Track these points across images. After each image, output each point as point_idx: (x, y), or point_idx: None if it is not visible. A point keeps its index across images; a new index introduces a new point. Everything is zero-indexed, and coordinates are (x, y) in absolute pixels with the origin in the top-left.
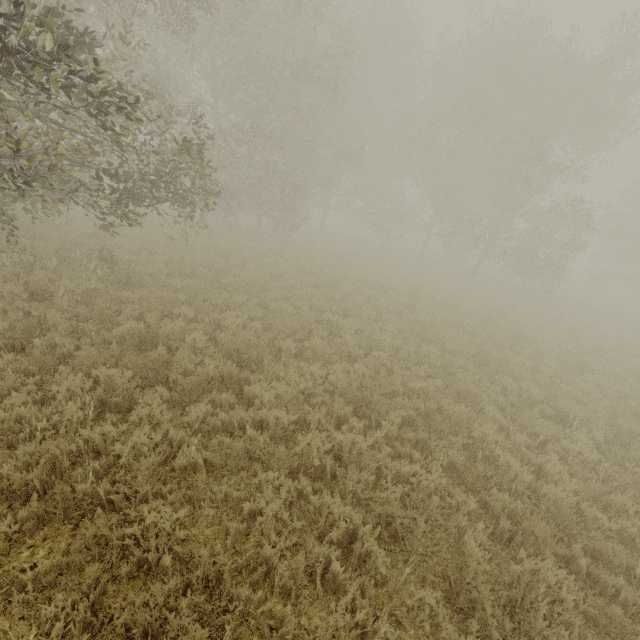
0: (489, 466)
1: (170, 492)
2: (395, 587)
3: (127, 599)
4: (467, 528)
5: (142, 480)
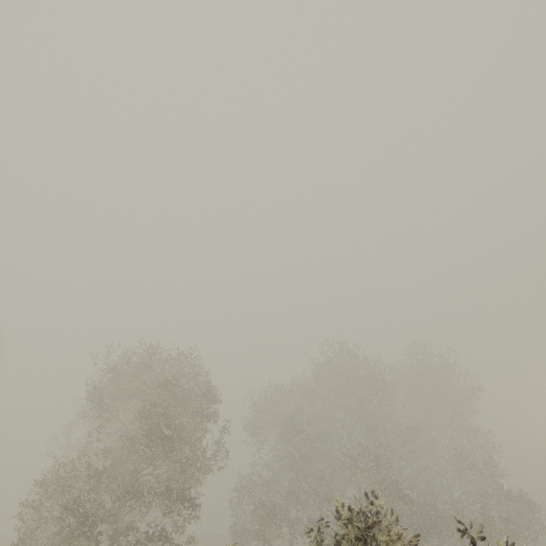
0: None
1: None
2: None
3: None
4: None
5: None
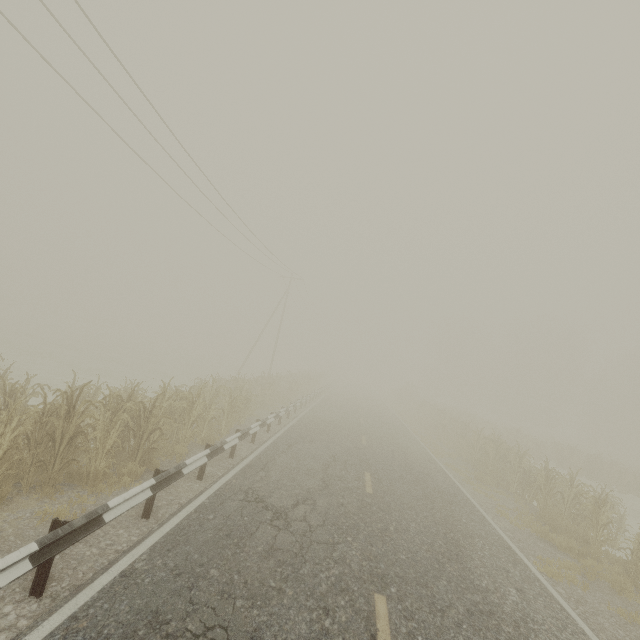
0: None
1: None
2: None
3: None
4: None
5: None
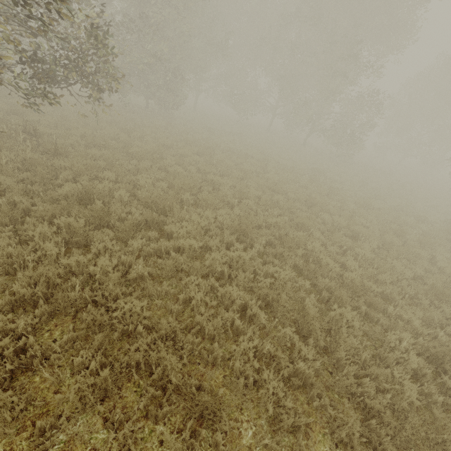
0: (316, 265)
1: (130, 293)
2: (269, 329)
3: (120, 350)
4: (305, 297)
5: (112, 287)
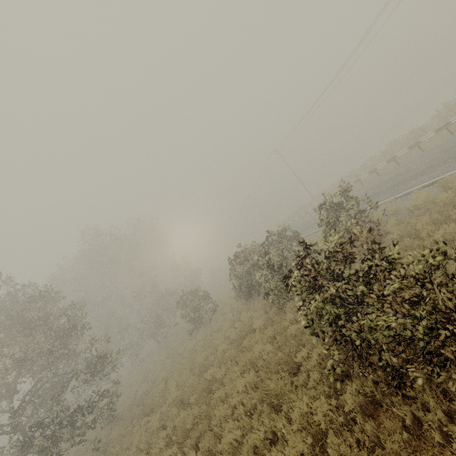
0: None
1: None
2: None
3: None
4: None
5: None
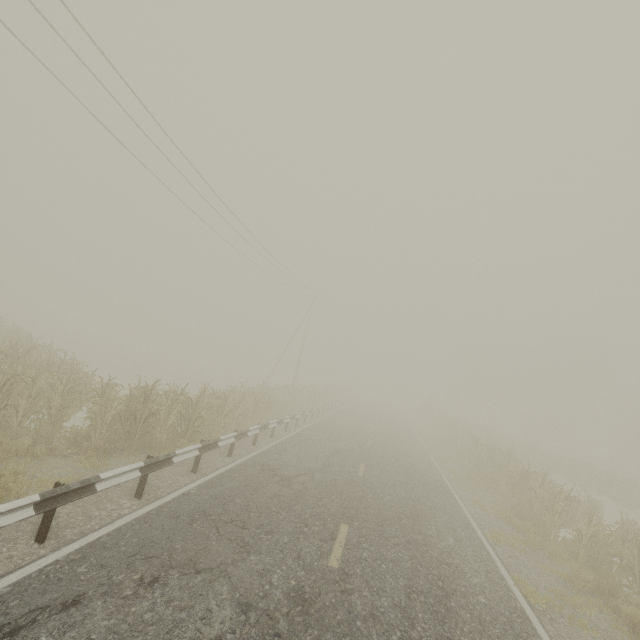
0: None
1: None
2: None
3: None
4: None
5: None
